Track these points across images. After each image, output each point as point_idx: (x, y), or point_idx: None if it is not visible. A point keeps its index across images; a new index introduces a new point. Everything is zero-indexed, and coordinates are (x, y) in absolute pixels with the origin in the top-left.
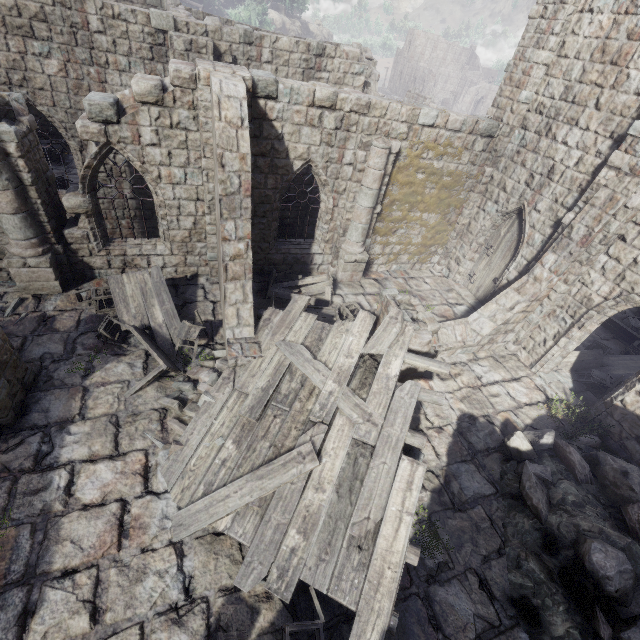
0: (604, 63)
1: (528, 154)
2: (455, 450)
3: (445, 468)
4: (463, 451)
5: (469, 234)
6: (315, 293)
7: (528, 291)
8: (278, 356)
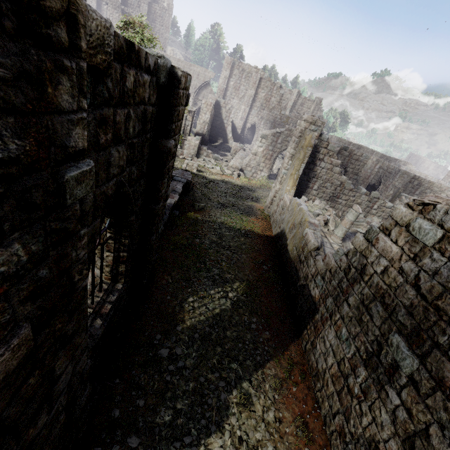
0: None
1: None
2: None
3: None
4: None
5: None
6: None
7: None
8: None
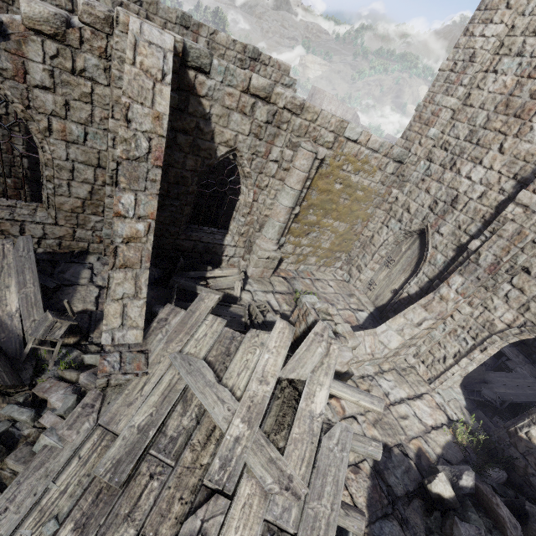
0: (508, 115)
1: (433, 183)
2: (375, 499)
3: (367, 530)
4: (383, 500)
5: (372, 245)
6: (223, 287)
7: (435, 309)
8: (170, 375)
